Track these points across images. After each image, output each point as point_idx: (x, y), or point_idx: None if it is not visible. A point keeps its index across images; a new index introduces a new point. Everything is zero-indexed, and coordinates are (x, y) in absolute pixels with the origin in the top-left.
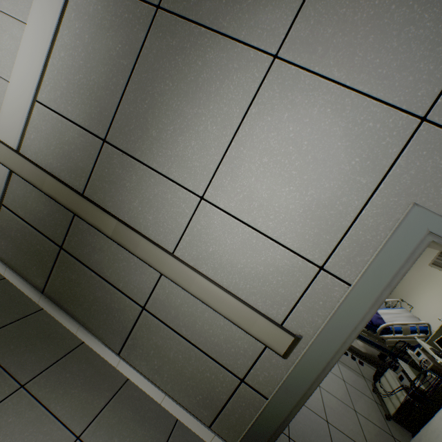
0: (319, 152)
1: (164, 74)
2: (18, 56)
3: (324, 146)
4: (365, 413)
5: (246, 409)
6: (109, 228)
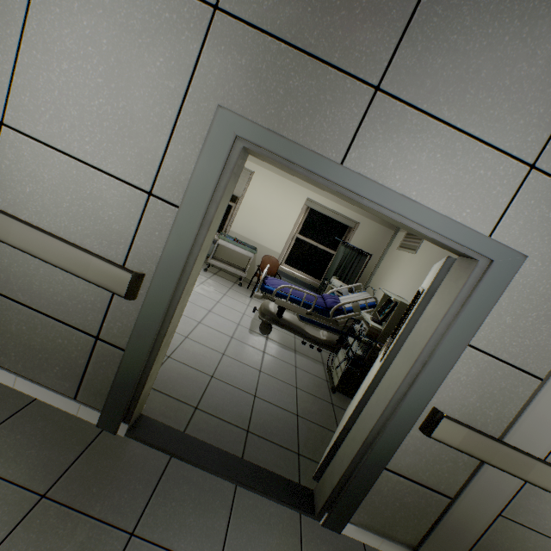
0: (122, 53)
1: None
2: None
3: (125, 44)
4: (309, 389)
5: (108, 369)
6: None
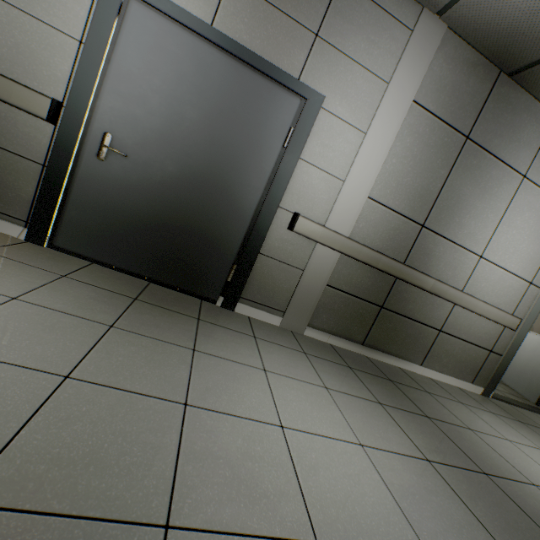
0: (536, 226)
1: (466, 182)
2: (356, 159)
3: (538, 223)
4: None
5: (490, 365)
6: (428, 286)
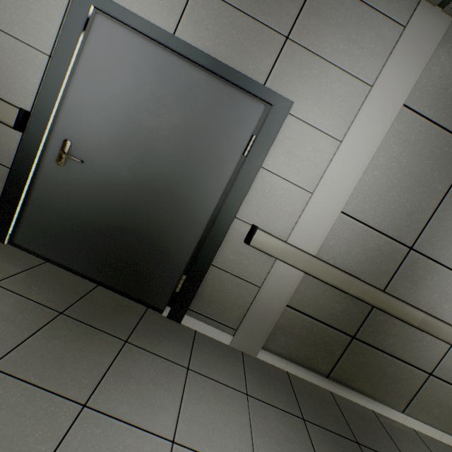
0: None
1: None
2: (328, 170)
3: None
4: None
5: None
6: (416, 320)
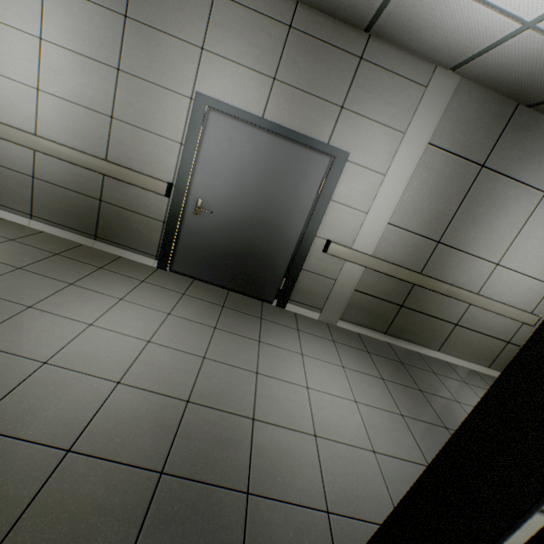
0: None
1: (481, 203)
2: (376, 196)
3: None
4: None
5: (508, 354)
6: (443, 290)
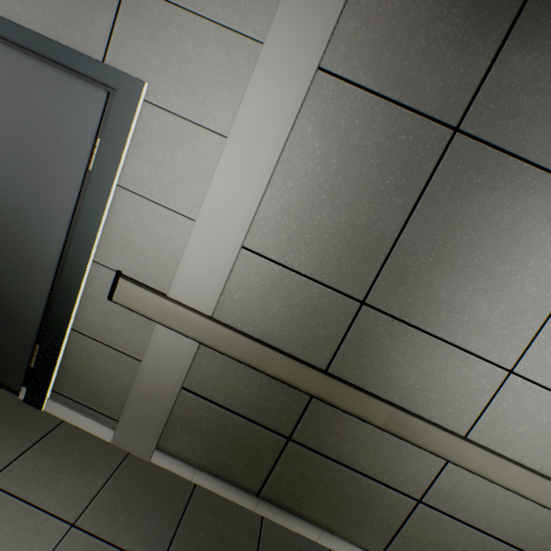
0: None
1: (461, 220)
2: (212, 184)
3: None
4: None
5: None
6: (379, 417)
